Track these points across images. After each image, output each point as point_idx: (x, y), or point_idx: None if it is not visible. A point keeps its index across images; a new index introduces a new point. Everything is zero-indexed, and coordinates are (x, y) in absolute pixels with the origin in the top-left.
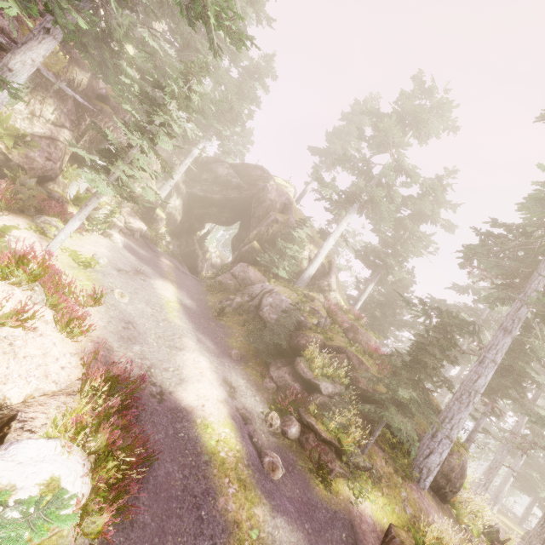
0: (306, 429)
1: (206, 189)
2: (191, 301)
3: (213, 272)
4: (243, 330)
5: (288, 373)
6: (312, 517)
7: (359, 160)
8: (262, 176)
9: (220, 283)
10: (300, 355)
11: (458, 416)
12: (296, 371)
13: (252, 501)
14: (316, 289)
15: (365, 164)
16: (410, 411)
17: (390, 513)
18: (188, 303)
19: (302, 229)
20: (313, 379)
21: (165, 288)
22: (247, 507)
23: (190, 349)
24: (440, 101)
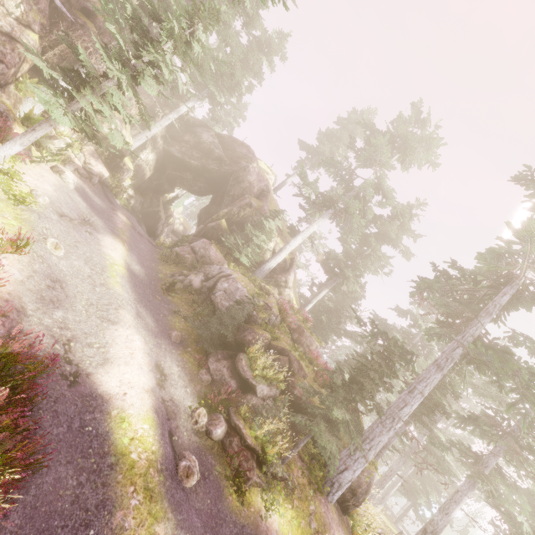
0: (233, 431)
1: (185, 151)
2: (140, 268)
3: (172, 240)
4: (189, 311)
5: (227, 367)
6: (217, 533)
7: (344, 168)
8: (247, 156)
9: (177, 254)
10: (243, 350)
11: (378, 439)
12: (236, 367)
13: (155, 517)
14: (273, 282)
15: (349, 174)
16: (338, 429)
17: (296, 527)
18: (136, 269)
19: (274, 220)
20: (251, 379)
21: (114, 247)
22: (148, 524)
23: (125, 324)
24: (431, 135)
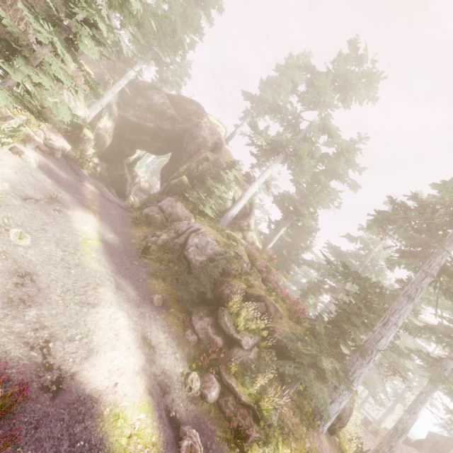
0: (226, 391)
1: (140, 115)
2: (114, 235)
3: (140, 201)
4: (166, 270)
5: (210, 325)
6: None
7: (290, 113)
8: (197, 112)
9: (146, 216)
10: (223, 304)
11: (359, 371)
12: (219, 323)
13: None
14: (236, 227)
15: (294, 118)
16: (325, 373)
17: None
18: (110, 238)
19: (231, 171)
20: (236, 334)
21: (85, 221)
22: None
23: (106, 303)
24: (371, 70)
